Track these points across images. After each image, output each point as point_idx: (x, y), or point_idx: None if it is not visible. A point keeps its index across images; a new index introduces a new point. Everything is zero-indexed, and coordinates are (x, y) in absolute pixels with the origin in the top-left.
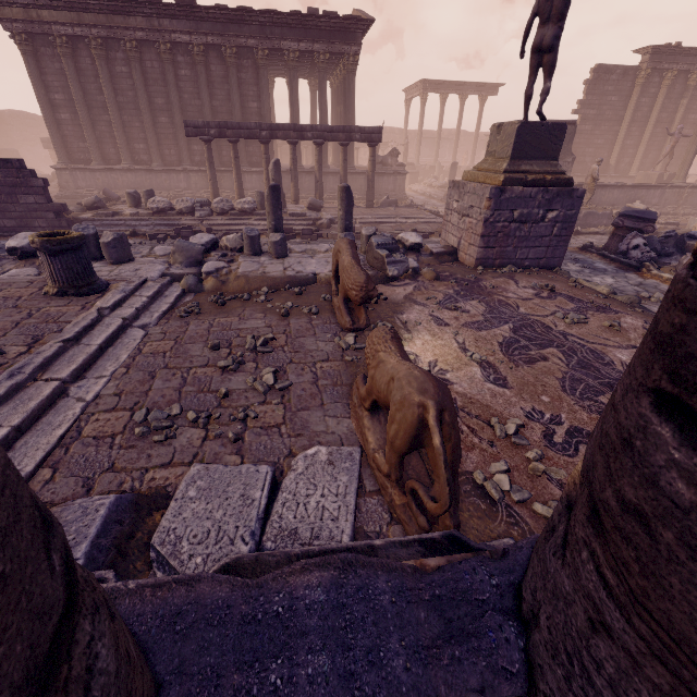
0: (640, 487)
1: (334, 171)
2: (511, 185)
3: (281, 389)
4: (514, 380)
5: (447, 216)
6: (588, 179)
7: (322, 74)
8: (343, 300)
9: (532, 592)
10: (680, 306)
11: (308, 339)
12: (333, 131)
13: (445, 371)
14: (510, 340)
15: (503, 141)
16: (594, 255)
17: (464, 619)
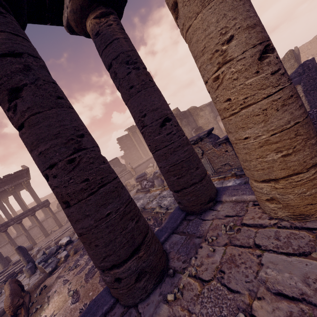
0: None
1: (41, 221)
2: None
3: None
4: (83, 293)
5: None
6: (130, 169)
7: (14, 194)
8: (11, 315)
9: None
10: None
11: None
12: (24, 214)
13: (55, 315)
14: (90, 268)
15: None
16: (139, 193)
17: None
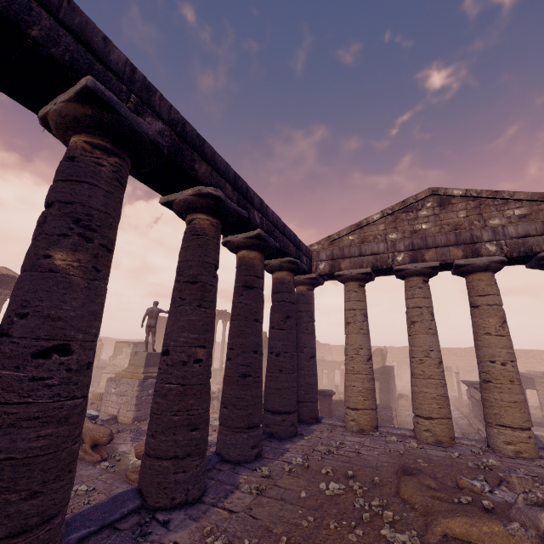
0: (225, 416)
1: None
2: (147, 379)
3: (93, 489)
4: None
5: (106, 397)
6: None
7: None
8: (91, 447)
9: (218, 448)
10: (222, 399)
11: (81, 471)
12: None
13: None
14: None
15: (139, 359)
16: None
17: (211, 459)
